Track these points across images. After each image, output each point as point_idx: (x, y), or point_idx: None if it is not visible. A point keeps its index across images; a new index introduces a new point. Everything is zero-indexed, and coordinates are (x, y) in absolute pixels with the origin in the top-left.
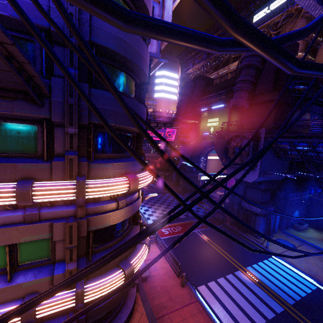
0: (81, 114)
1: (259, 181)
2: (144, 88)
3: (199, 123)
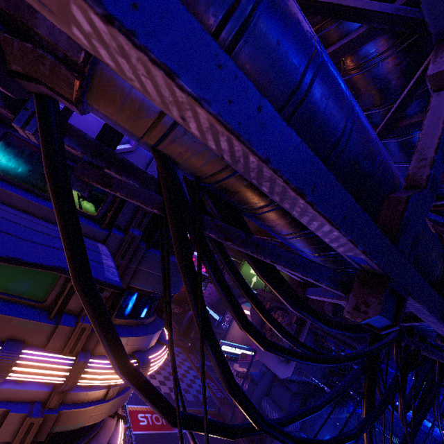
0: (122, 276)
1: (292, 379)
2: None
3: (242, 264)
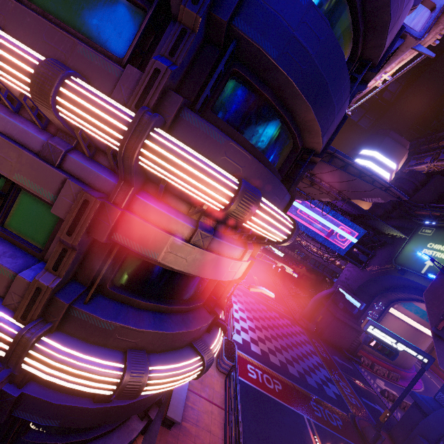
0: None
1: None
2: (363, 71)
3: (406, 241)
